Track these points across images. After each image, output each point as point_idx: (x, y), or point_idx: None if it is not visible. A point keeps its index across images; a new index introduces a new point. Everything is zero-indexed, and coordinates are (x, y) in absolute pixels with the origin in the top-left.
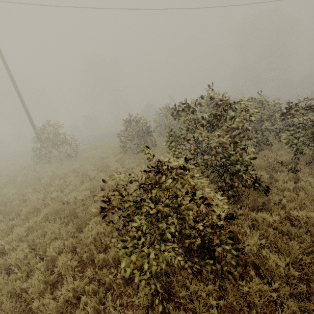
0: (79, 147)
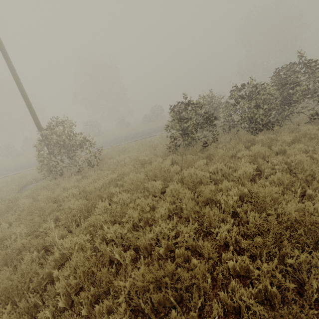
0: (102, 151)
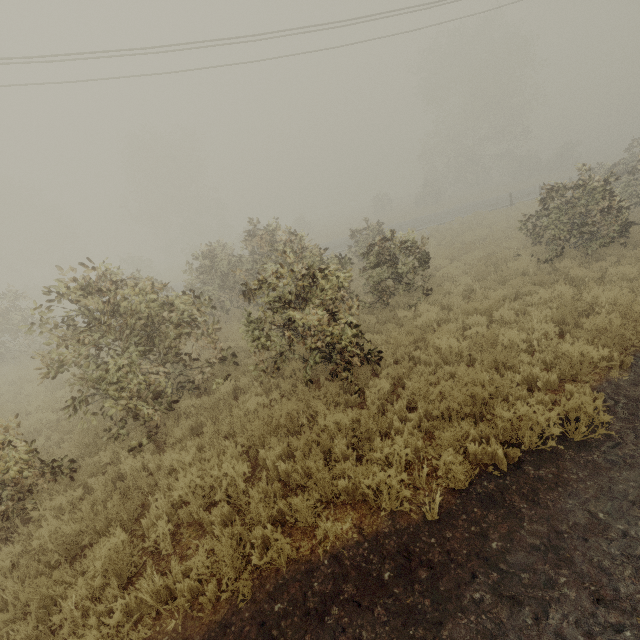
0: None
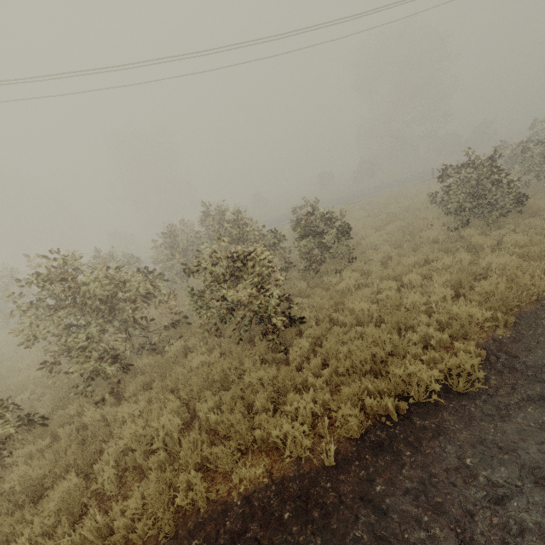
0: None
